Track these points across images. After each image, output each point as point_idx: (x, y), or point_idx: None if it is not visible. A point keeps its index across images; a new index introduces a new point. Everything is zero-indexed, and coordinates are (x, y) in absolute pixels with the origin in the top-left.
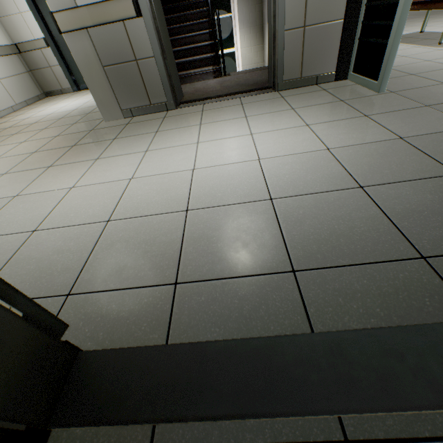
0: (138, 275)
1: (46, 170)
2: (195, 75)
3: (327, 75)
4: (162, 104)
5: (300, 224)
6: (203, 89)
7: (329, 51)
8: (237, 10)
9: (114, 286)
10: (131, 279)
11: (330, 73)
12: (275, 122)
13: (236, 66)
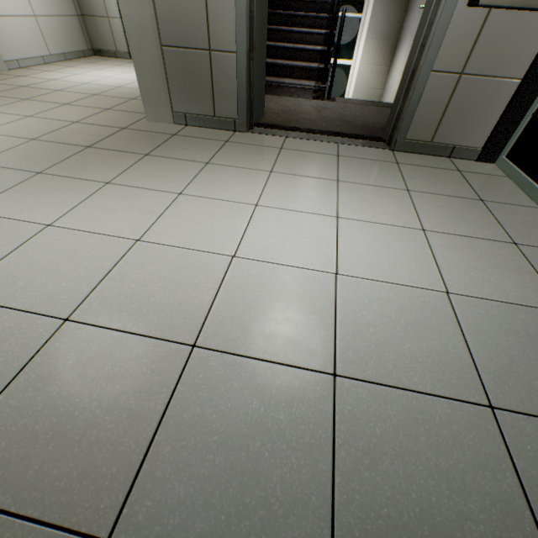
0: (53, 485)
1: (31, 178)
2: (289, 87)
3: (468, 150)
4: (230, 120)
5: (370, 463)
6: (294, 112)
7: (483, 118)
8: (371, 13)
9: (2, 497)
10: (37, 490)
11: (474, 148)
12: (378, 206)
13: (347, 84)
